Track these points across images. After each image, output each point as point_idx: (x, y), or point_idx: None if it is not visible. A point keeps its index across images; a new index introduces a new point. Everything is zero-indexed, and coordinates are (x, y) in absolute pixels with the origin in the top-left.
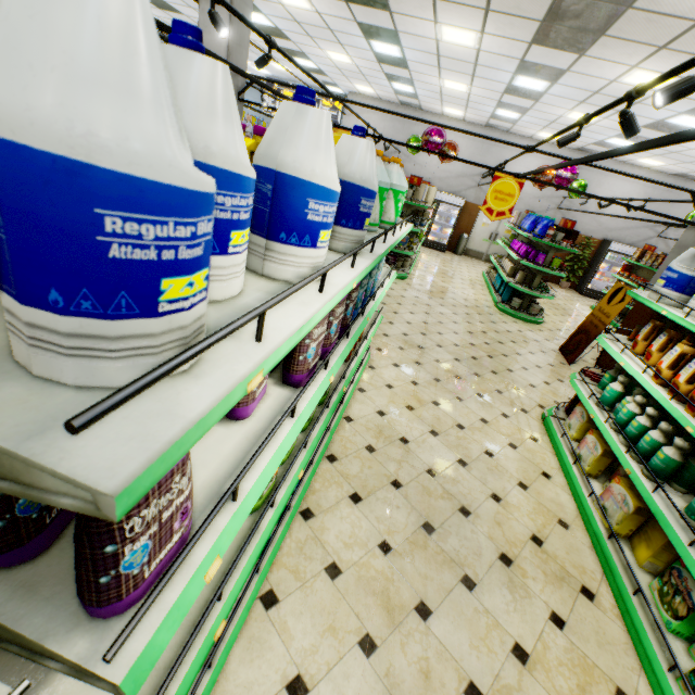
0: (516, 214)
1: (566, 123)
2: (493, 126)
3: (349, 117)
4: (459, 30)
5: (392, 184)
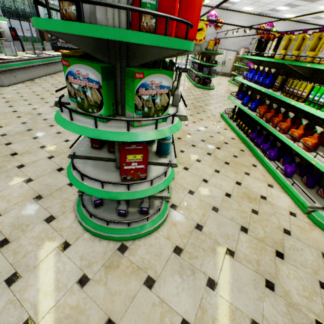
0: (245, 50)
1: (263, 1)
2: (221, 6)
3: None
4: None
5: None
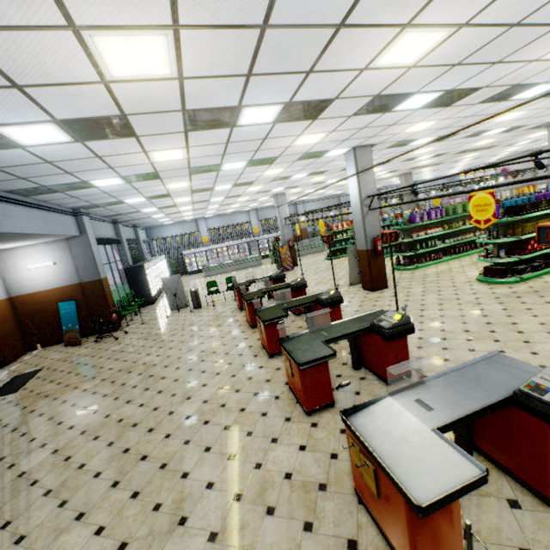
0: None
1: None
2: None
3: (499, 170)
4: (467, 156)
5: (404, 213)
